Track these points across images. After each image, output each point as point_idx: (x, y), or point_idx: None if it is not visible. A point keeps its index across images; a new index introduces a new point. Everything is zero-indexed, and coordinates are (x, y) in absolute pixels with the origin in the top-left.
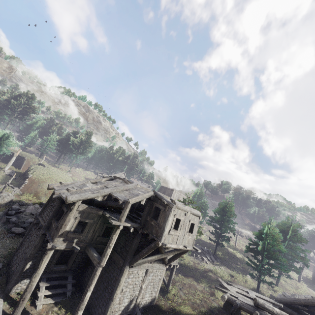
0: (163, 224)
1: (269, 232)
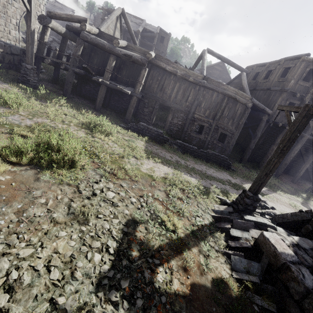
0: (167, 45)
1: (176, 51)
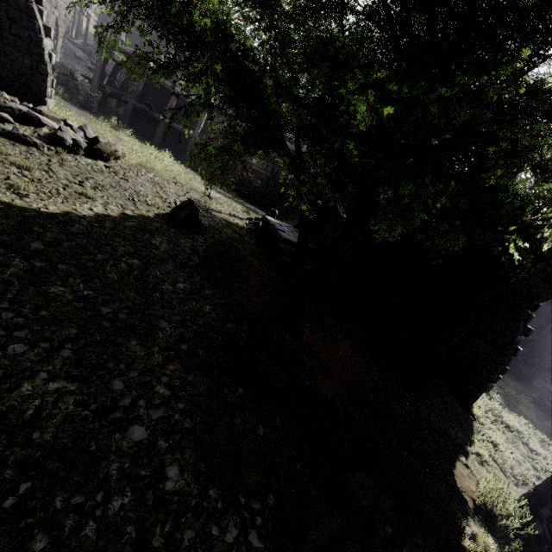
0: None
1: None
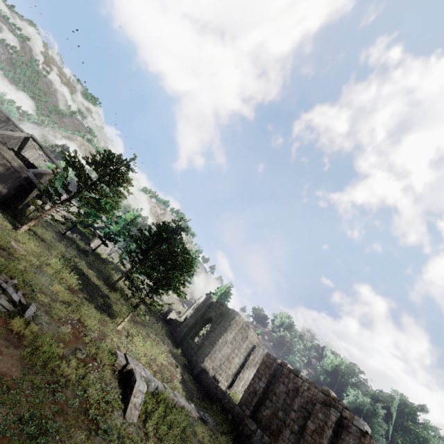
0: None
1: None
